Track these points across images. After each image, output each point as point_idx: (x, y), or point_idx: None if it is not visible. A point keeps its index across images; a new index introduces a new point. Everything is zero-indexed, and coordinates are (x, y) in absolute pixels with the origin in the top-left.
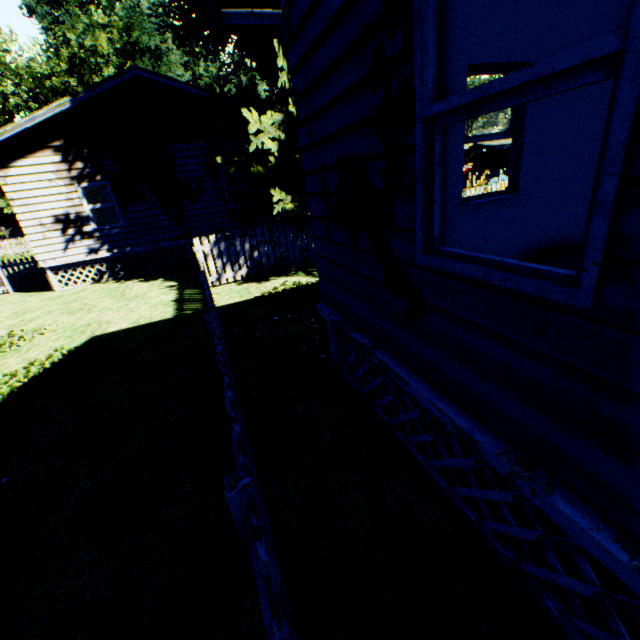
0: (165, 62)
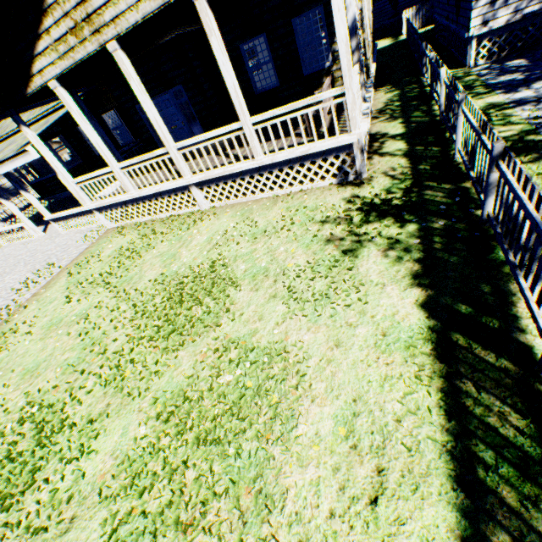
0: None
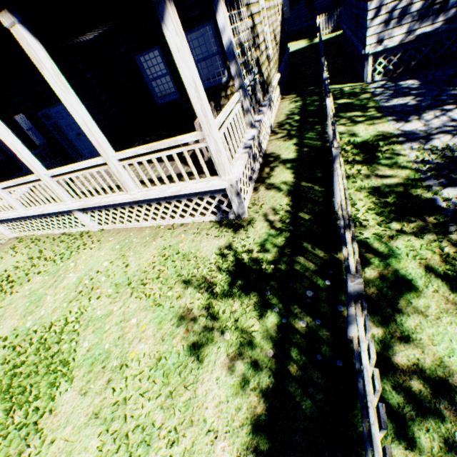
0: None
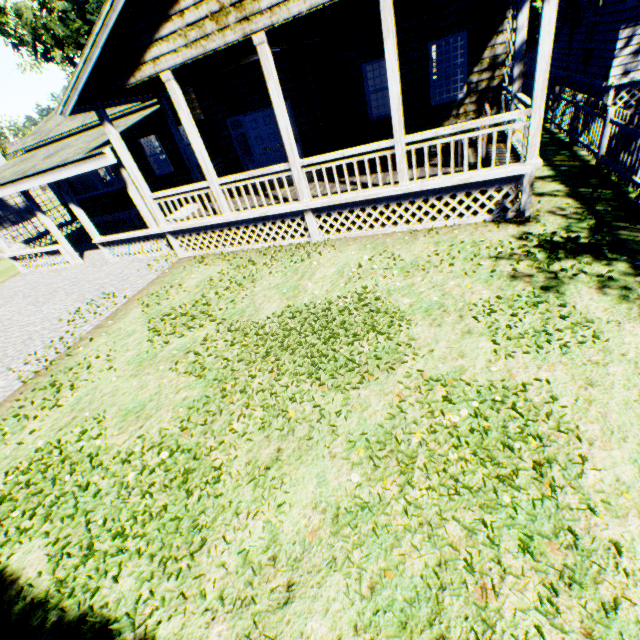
0: None
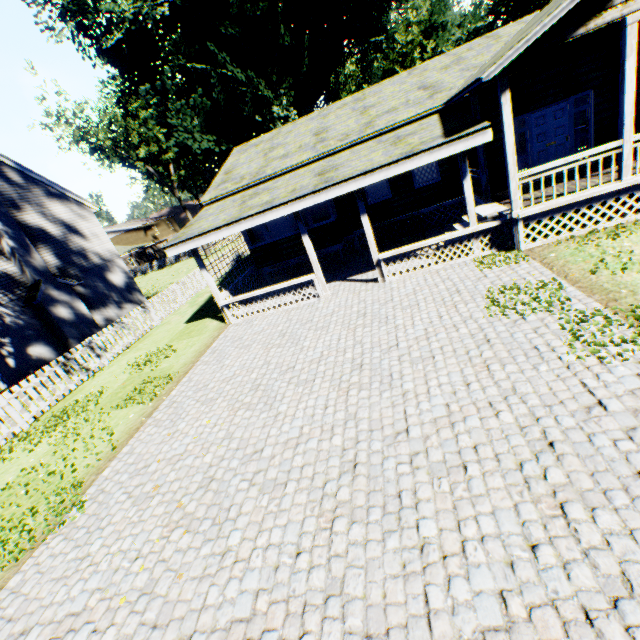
0: (448, 30)
